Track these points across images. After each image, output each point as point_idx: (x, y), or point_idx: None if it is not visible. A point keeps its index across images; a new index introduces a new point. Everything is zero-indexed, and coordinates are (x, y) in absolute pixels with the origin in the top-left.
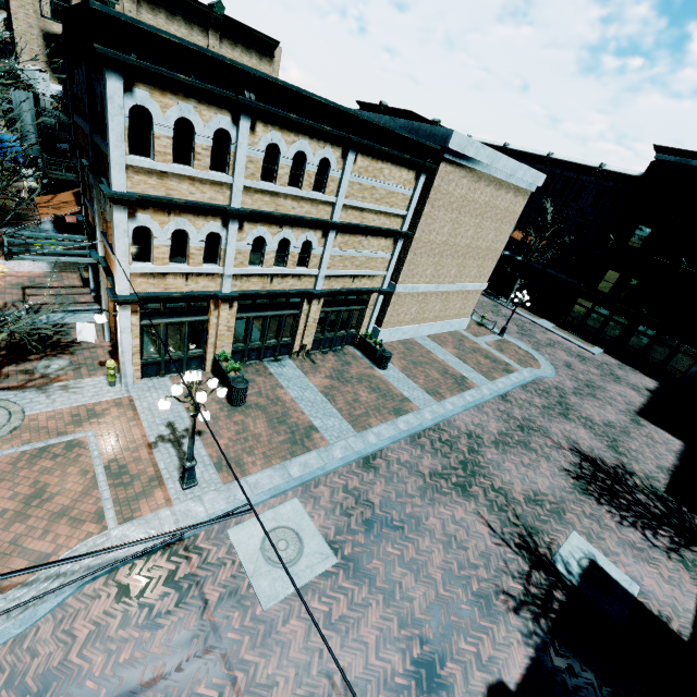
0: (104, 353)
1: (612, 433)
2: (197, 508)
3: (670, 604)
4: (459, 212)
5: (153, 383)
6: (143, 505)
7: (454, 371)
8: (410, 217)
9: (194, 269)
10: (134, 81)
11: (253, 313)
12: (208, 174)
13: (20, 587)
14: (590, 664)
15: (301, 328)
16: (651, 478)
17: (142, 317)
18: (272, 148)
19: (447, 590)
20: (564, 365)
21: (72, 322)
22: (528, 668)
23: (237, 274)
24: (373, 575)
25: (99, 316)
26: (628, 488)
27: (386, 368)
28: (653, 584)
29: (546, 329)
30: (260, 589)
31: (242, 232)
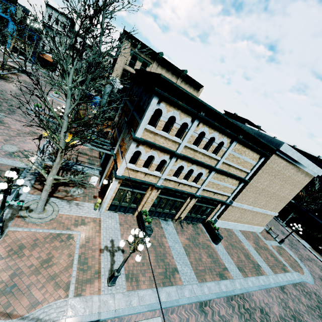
0: (96, 191)
1: None
2: (111, 301)
3: None
4: (274, 177)
5: (111, 214)
6: (87, 288)
7: (253, 259)
8: (251, 174)
9: (150, 172)
10: (162, 100)
11: (164, 196)
12: (173, 138)
13: (19, 318)
14: None
15: (182, 208)
16: None
17: (120, 185)
18: (202, 133)
19: None
20: (319, 277)
21: (90, 173)
22: None
23: (166, 178)
24: None
25: (105, 181)
26: None
27: (217, 244)
28: None
29: (305, 247)
30: None
31: (175, 162)
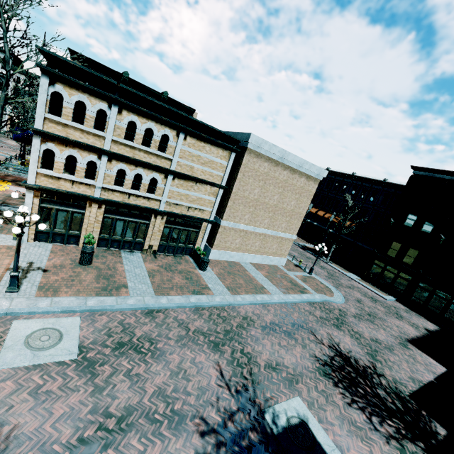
0: None
1: (376, 346)
2: (5, 303)
3: None
4: (264, 182)
5: (40, 244)
6: None
7: (258, 283)
8: (226, 177)
9: (77, 179)
10: (56, 81)
11: (116, 216)
12: (92, 130)
13: None
14: None
15: (149, 233)
16: (399, 383)
17: (42, 201)
18: (133, 124)
19: (150, 401)
20: (355, 300)
21: None
22: None
23: (106, 189)
24: (97, 374)
25: (14, 193)
26: (371, 383)
27: (204, 270)
28: None
29: (351, 279)
30: (4, 357)
31: (111, 164)
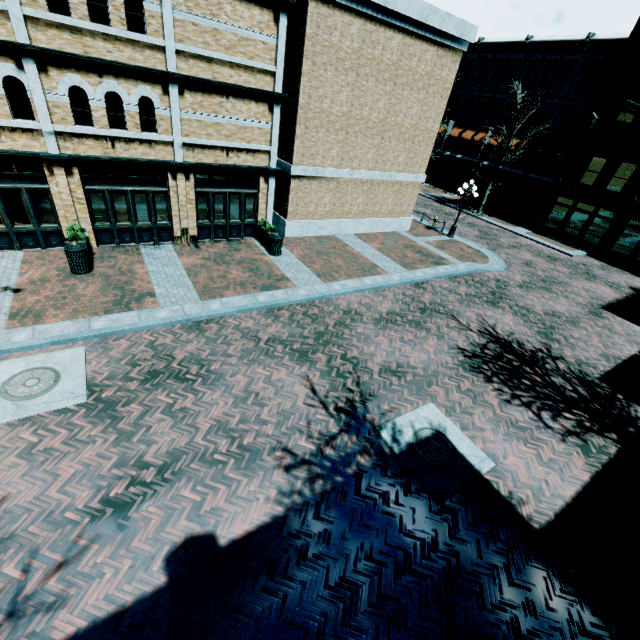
0: None
1: (552, 322)
2: None
3: (533, 487)
4: (356, 74)
5: (3, 254)
6: None
7: (366, 261)
8: (281, 74)
9: (1, 122)
10: None
11: (107, 186)
12: None
13: None
14: (360, 534)
15: (175, 209)
16: (585, 364)
17: None
18: None
19: (206, 440)
20: (523, 263)
21: None
22: (263, 526)
23: (65, 134)
24: (120, 417)
25: None
26: (543, 371)
27: (278, 254)
28: (520, 464)
29: (517, 235)
30: None
31: (49, 79)
